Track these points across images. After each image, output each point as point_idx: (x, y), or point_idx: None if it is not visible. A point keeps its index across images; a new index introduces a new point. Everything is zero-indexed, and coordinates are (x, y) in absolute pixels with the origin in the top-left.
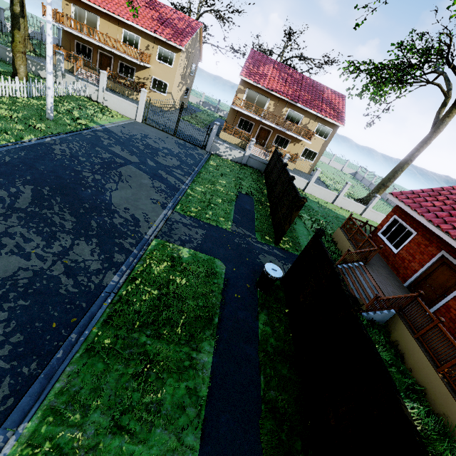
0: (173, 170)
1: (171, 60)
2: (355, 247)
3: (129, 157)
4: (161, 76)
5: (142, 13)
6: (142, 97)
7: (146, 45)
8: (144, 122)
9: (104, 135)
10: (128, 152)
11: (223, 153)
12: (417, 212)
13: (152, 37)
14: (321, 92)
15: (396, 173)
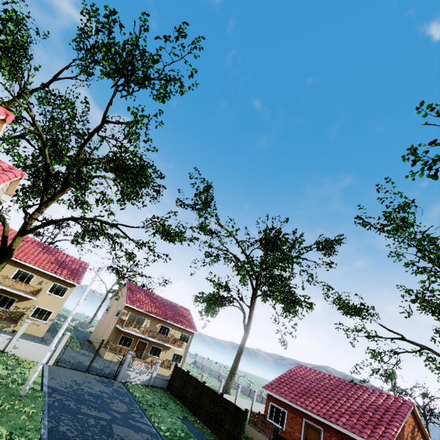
0: (133, 415)
1: (63, 293)
2: (266, 436)
3: (101, 414)
4: (47, 305)
5: (42, 258)
6: (65, 340)
7: (40, 280)
8: (54, 364)
9: (61, 397)
10: (94, 409)
11: (133, 379)
12: (283, 397)
13: (50, 275)
14: (177, 309)
15: (237, 362)
